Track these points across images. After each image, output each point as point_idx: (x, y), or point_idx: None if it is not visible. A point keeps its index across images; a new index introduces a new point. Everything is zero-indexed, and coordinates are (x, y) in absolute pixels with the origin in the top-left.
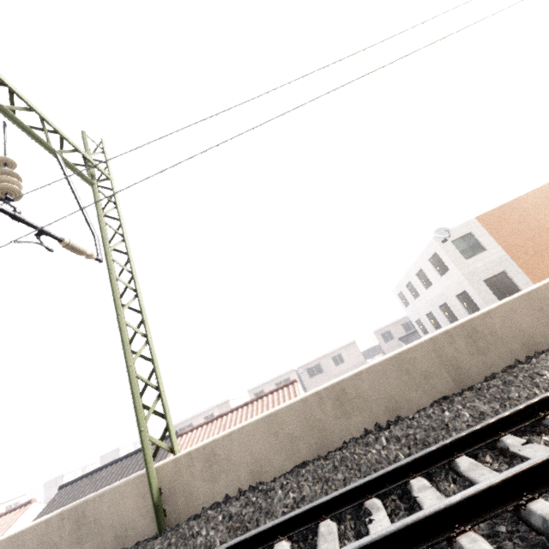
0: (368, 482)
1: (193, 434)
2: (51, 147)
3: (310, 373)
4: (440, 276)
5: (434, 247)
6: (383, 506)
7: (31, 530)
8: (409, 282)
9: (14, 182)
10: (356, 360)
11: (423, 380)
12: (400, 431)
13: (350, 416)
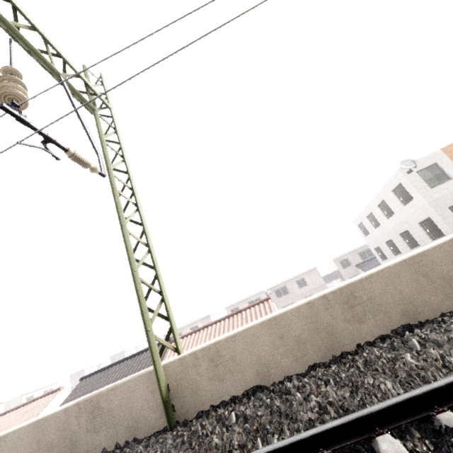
0: (433, 391)
1: (184, 340)
2: (55, 69)
3: (278, 294)
4: (403, 205)
5: (399, 178)
6: None
7: (52, 417)
8: (370, 213)
9: (19, 89)
10: (317, 284)
11: (444, 283)
12: (436, 335)
13: (361, 320)
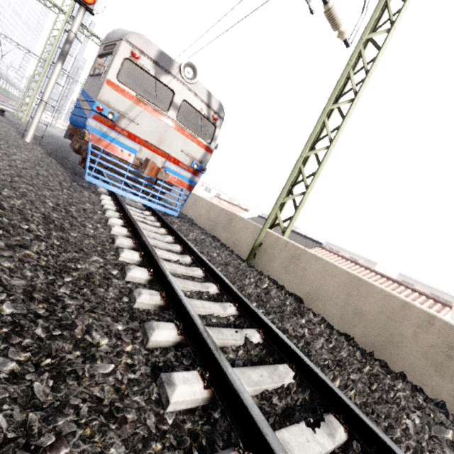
0: (356, 415)
1: (329, 254)
2: None
3: None
4: None
5: None
6: (343, 445)
7: (217, 207)
8: None
9: None
10: None
11: None
12: None
13: (444, 375)
